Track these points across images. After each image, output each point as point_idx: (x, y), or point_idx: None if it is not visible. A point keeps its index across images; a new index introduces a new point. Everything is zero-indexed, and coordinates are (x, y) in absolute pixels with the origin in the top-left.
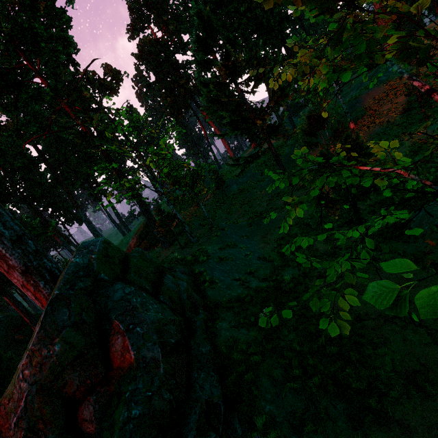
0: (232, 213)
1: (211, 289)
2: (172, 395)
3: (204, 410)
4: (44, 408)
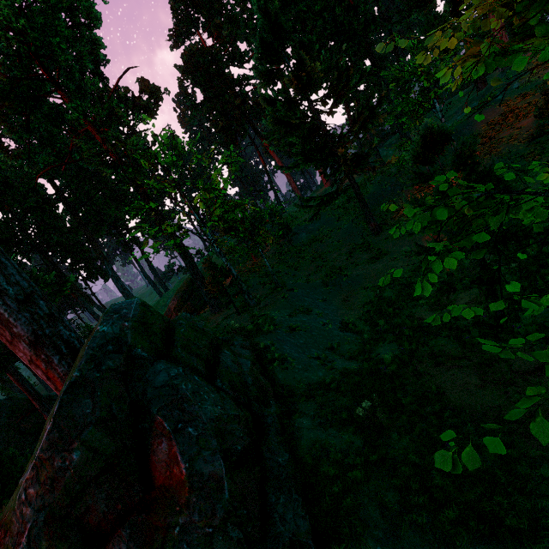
0: (300, 269)
1: (283, 371)
2: (241, 533)
3: None
4: (55, 546)
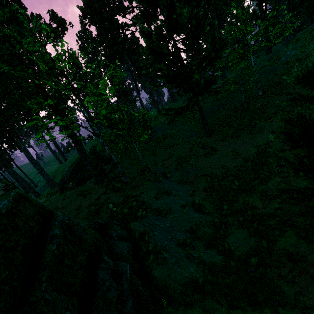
0: (157, 155)
1: (158, 266)
2: None
3: None
4: None
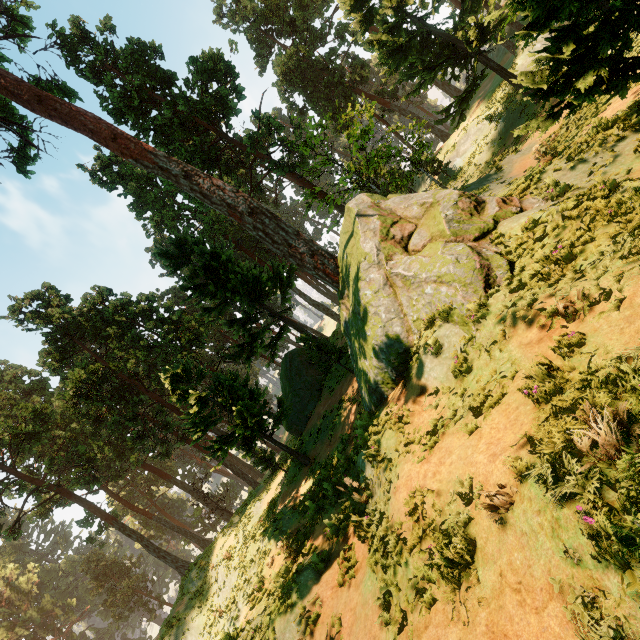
0: None
1: None
2: (471, 200)
3: (500, 201)
4: (388, 247)
